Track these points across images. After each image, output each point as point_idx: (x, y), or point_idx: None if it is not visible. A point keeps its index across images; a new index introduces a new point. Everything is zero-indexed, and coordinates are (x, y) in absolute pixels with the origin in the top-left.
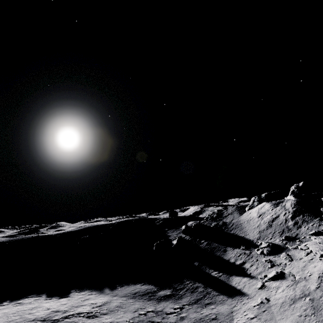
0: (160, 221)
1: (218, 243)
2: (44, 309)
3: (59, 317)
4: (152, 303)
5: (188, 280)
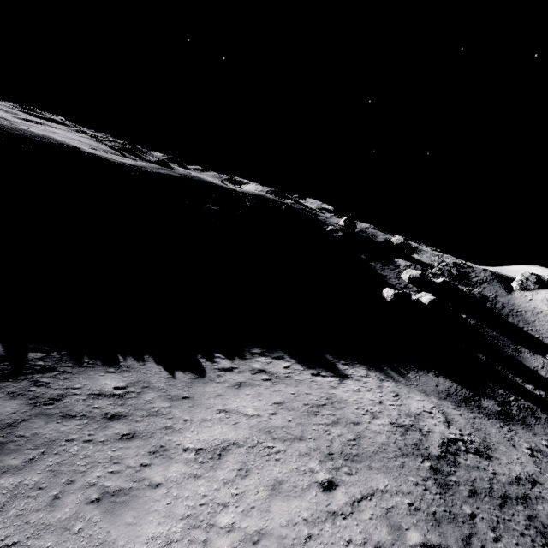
0: (339, 233)
1: (497, 332)
2: (361, 411)
3: (436, 448)
4: (501, 425)
5: (497, 386)
